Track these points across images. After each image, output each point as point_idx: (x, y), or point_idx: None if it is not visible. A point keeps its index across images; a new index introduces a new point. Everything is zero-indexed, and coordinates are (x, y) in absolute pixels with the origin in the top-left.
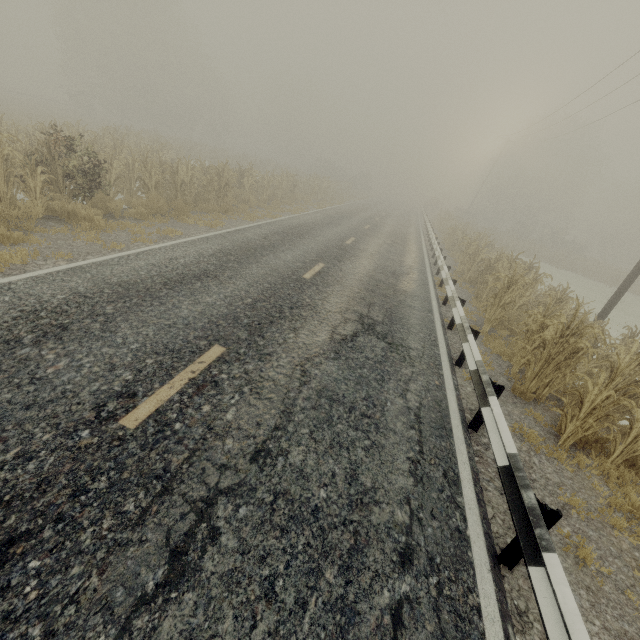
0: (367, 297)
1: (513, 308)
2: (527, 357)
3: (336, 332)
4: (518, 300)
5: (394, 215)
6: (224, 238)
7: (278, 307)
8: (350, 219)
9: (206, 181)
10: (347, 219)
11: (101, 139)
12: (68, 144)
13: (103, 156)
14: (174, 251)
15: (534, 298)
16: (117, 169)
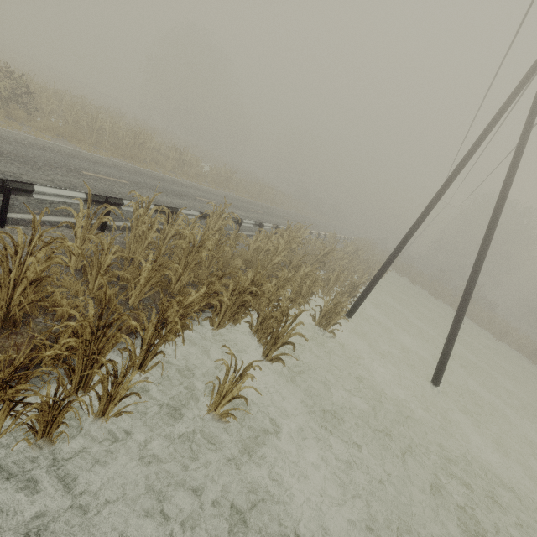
0: (115, 195)
1: (250, 251)
2: (124, 223)
3: (17, 174)
4: (254, 245)
5: (318, 227)
6: (76, 151)
7: (3, 155)
8: (251, 205)
9: (122, 135)
10: (247, 204)
11: (85, 104)
12: (8, 74)
13: (45, 95)
14: (7, 131)
15: (326, 278)
16: (52, 105)
